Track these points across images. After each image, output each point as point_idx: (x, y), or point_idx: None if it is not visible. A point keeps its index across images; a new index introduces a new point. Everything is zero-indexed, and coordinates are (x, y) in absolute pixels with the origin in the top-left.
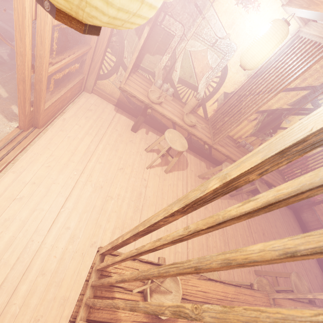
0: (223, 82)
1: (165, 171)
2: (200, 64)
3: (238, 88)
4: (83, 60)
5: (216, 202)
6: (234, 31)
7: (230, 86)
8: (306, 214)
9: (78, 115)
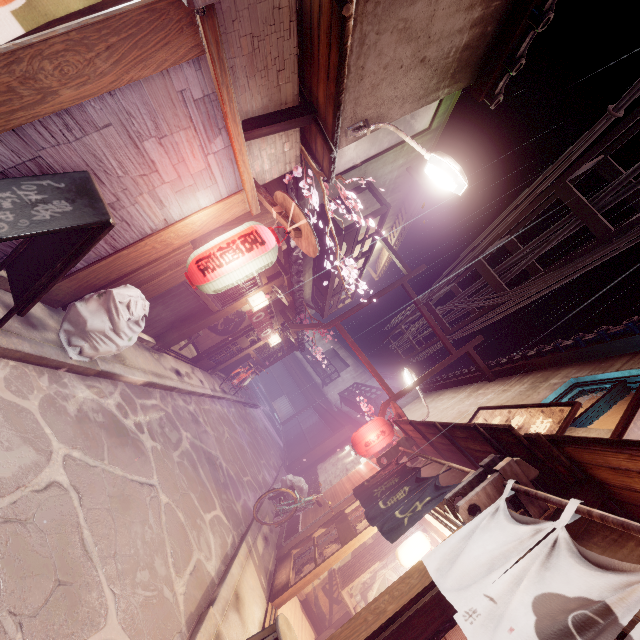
0: None
1: None
2: None
3: None
4: (304, 548)
5: None
6: None
7: None
8: None
9: (286, 603)
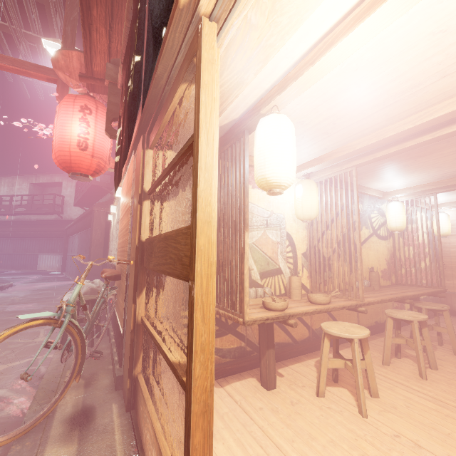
0: (294, 247)
1: (374, 396)
2: (268, 247)
3: (308, 242)
4: (146, 346)
5: (444, 371)
6: (273, 206)
7: (302, 245)
8: (455, 303)
9: None
